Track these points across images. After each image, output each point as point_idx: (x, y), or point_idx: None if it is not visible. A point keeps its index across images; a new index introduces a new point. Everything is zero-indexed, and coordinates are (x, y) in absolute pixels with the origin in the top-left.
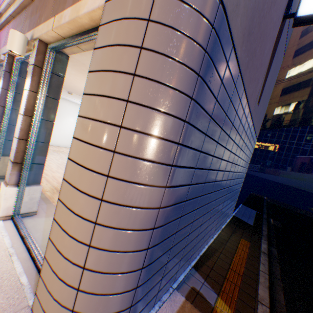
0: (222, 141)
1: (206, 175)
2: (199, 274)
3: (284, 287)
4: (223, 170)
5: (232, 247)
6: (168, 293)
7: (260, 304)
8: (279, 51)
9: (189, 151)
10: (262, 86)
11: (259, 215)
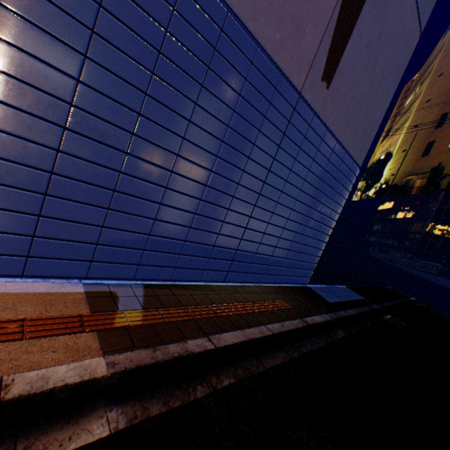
0: (175, 83)
1: (135, 123)
2: (145, 290)
3: (298, 360)
4: (210, 152)
5: (249, 298)
6: (67, 281)
7: (206, 340)
8: (390, 5)
9: (37, 33)
10: (329, 50)
11: (364, 302)
